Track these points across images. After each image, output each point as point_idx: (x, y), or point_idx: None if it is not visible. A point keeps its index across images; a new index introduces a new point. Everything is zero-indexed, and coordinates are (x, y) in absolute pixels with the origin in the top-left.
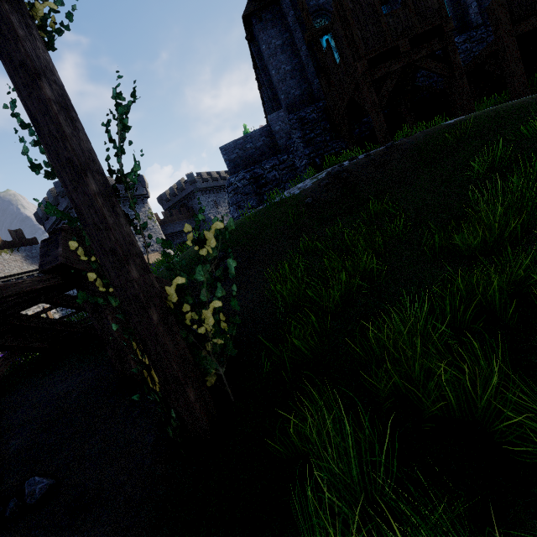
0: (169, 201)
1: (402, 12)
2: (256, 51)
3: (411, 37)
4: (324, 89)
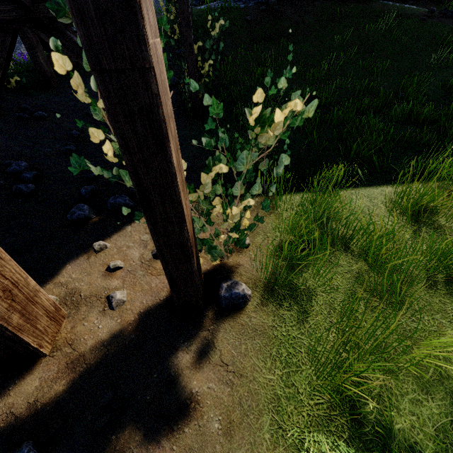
0: None
1: None
2: None
3: None
4: None
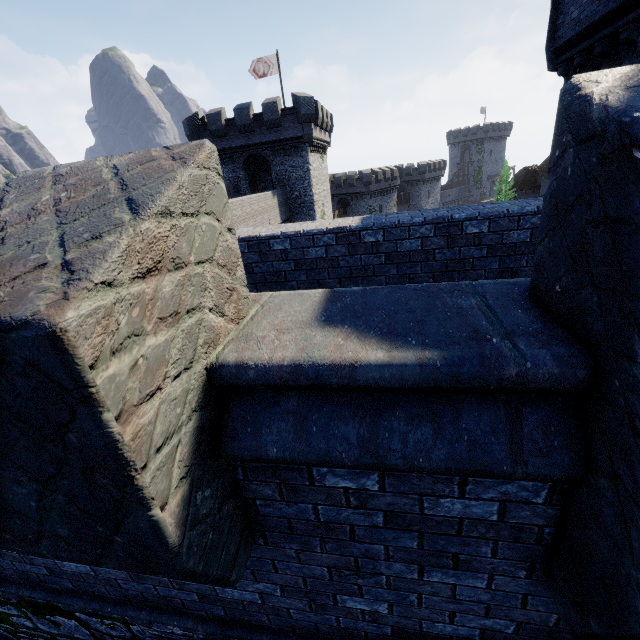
0: None
1: None
2: None
3: None
4: None
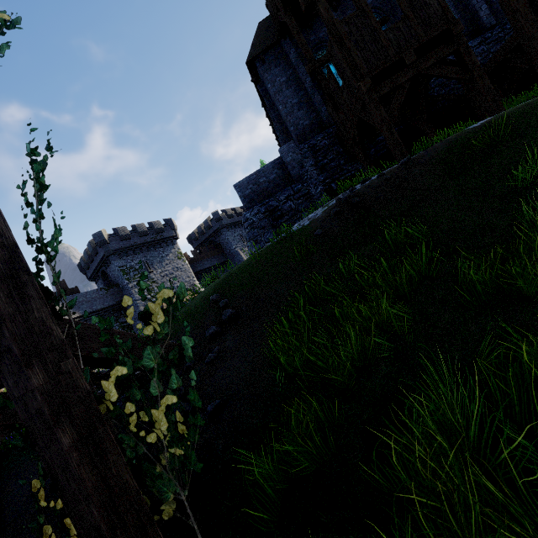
0: (198, 240)
1: (402, 24)
2: (263, 91)
3: (416, 47)
4: (332, 115)
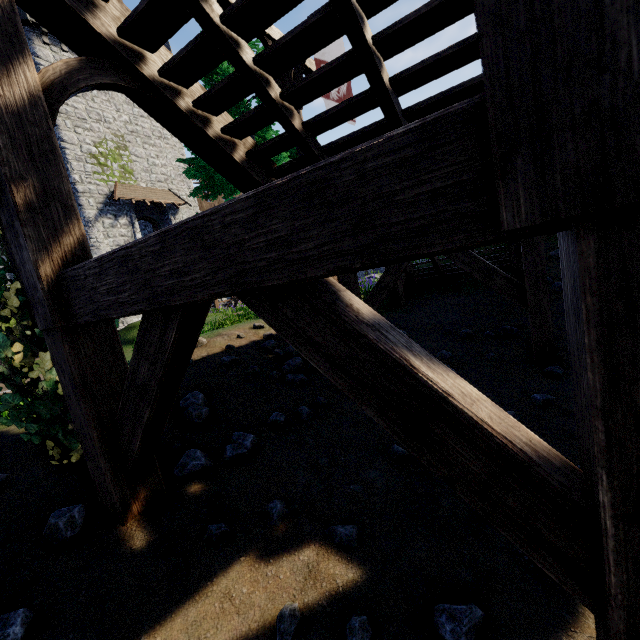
0: None
1: None
2: None
3: None
4: None
